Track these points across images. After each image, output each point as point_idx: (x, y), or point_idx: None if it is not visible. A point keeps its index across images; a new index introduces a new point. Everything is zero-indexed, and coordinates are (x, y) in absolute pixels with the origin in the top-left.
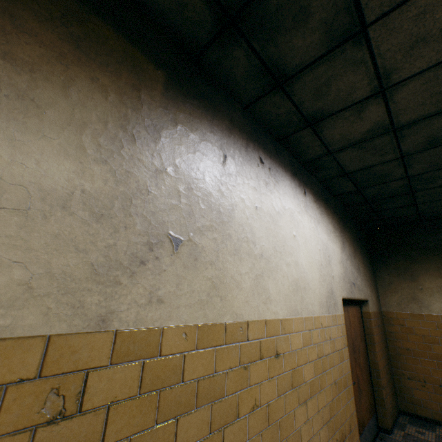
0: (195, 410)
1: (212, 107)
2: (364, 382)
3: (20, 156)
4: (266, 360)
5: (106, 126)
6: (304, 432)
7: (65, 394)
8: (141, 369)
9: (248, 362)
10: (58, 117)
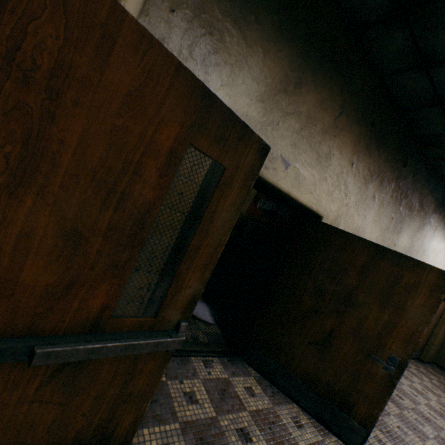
0: None
1: (442, 209)
2: (425, 336)
3: (402, 240)
4: None
5: (415, 228)
6: None
7: None
8: None
9: None
10: (410, 229)
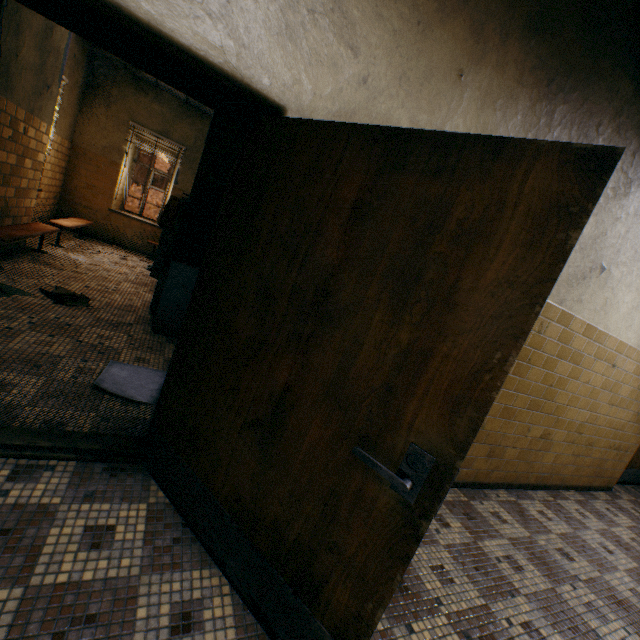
0: (566, 362)
1: None
2: None
3: None
4: (605, 364)
5: (606, 190)
6: (600, 420)
7: (542, 326)
8: (561, 331)
9: (596, 357)
10: None
